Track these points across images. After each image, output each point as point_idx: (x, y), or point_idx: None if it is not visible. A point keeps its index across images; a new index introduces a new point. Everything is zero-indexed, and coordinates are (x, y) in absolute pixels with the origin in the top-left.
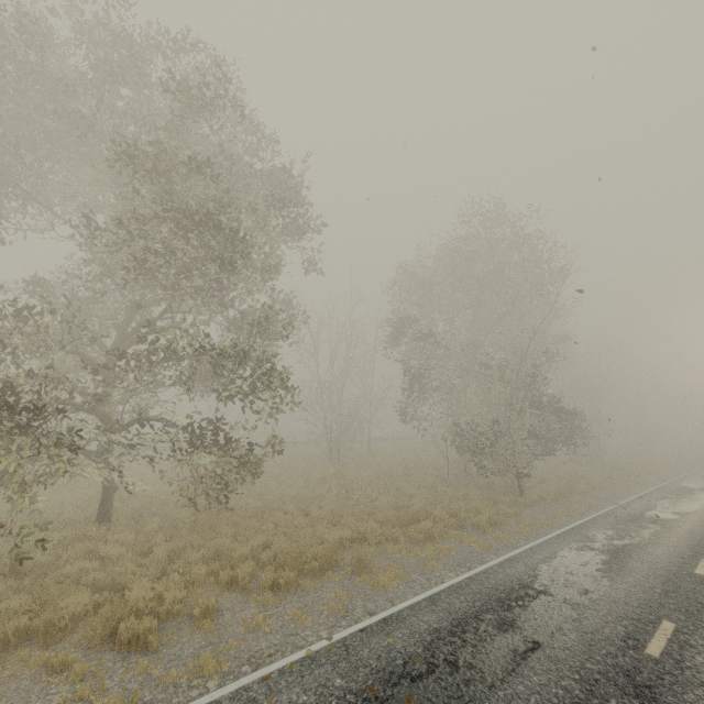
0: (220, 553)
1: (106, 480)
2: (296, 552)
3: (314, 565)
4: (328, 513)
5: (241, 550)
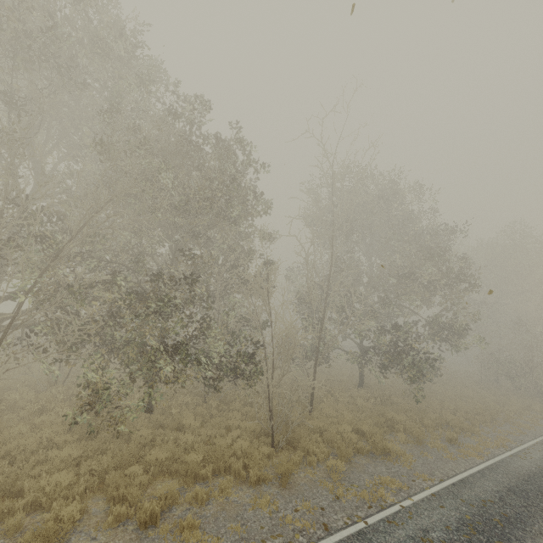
0: (443, 407)
1: (362, 369)
2: (481, 410)
3: (488, 417)
4: (454, 395)
5: (450, 407)
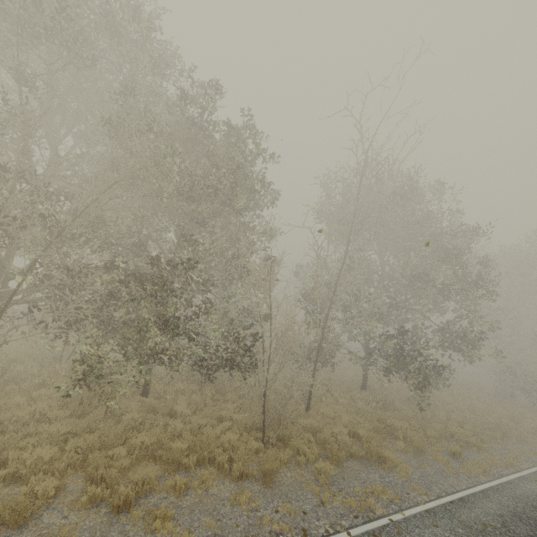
0: (449, 418)
1: (366, 371)
2: (491, 425)
3: (499, 433)
4: (463, 407)
5: (457, 418)
